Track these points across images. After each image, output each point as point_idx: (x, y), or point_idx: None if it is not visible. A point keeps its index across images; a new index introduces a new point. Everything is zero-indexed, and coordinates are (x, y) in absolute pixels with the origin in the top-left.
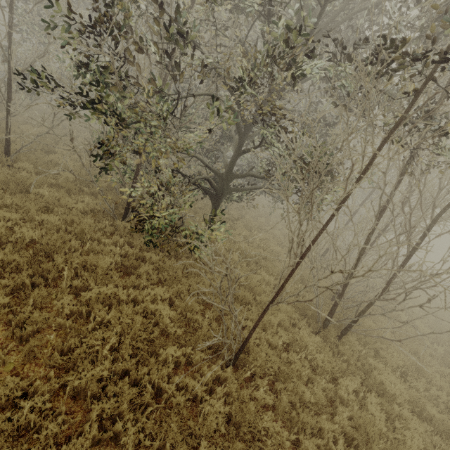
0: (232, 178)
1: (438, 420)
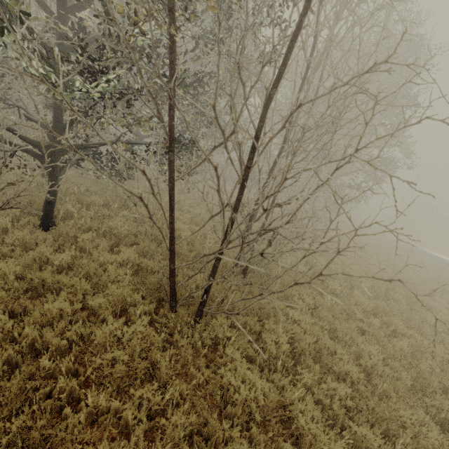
0: (60, 130)
1: (309, 433)
